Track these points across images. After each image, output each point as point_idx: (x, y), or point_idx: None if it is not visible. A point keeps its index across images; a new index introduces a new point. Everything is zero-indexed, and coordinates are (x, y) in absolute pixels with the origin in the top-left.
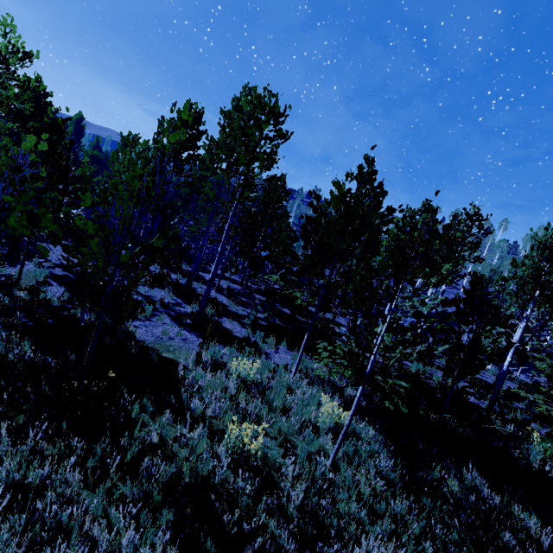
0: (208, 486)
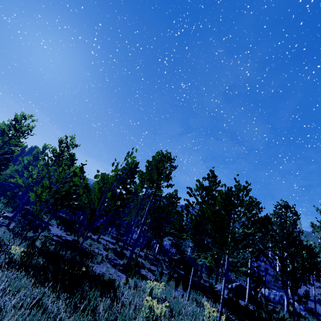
0: None
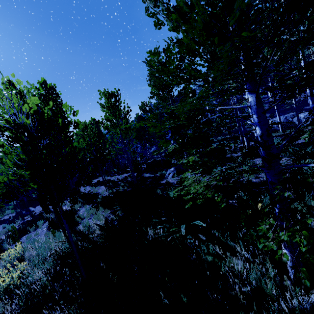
0: None
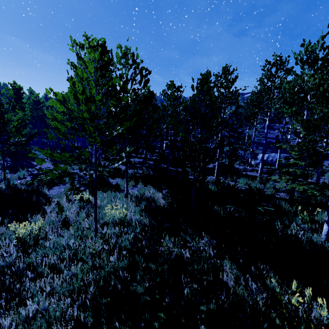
0: None
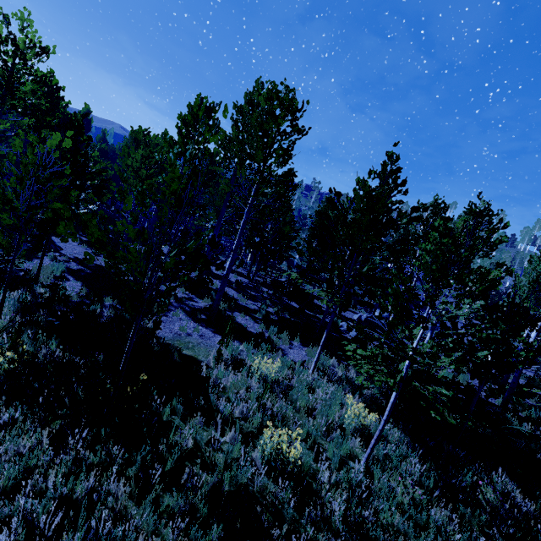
0: (248, 495)
